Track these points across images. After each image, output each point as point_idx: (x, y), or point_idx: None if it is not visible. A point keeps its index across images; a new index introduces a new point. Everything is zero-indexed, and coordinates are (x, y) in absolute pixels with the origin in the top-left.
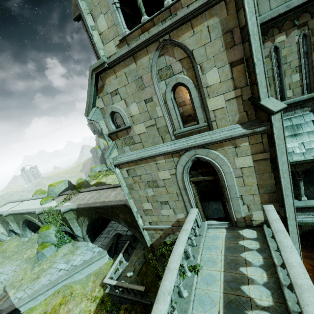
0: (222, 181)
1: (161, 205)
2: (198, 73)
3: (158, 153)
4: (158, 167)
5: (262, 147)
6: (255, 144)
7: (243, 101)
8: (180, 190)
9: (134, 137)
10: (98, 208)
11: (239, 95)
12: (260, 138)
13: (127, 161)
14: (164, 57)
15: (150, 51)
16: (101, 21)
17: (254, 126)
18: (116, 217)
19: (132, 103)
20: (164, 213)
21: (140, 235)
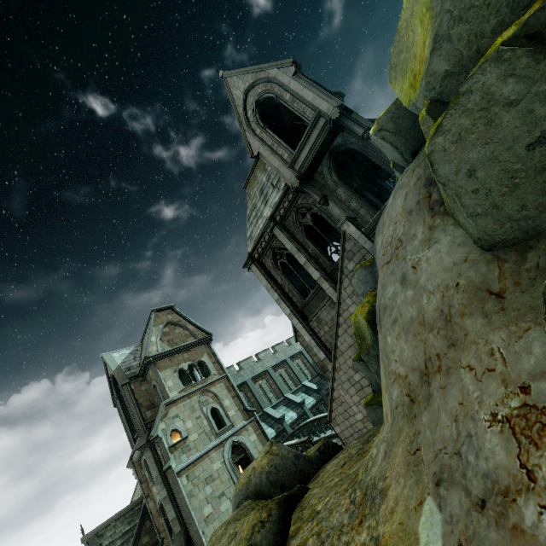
0: (249, 453)
1: (219, 500)
2: (221, 401)
3: (212, 447)
4: (212, 460)
5: (256, 427)
6: (254, 427)
7: (241, 410)
8: (230, 473)
9: (190, 444)
10: None
11: (239, 408)
12: (254, 423)
13: (189, 463)
14: (204, 396)
15: (197, 394)
16: (169, 382)
17: (250, 419)
18: None
19: (188, 420)
20: (223, 509)
21: None
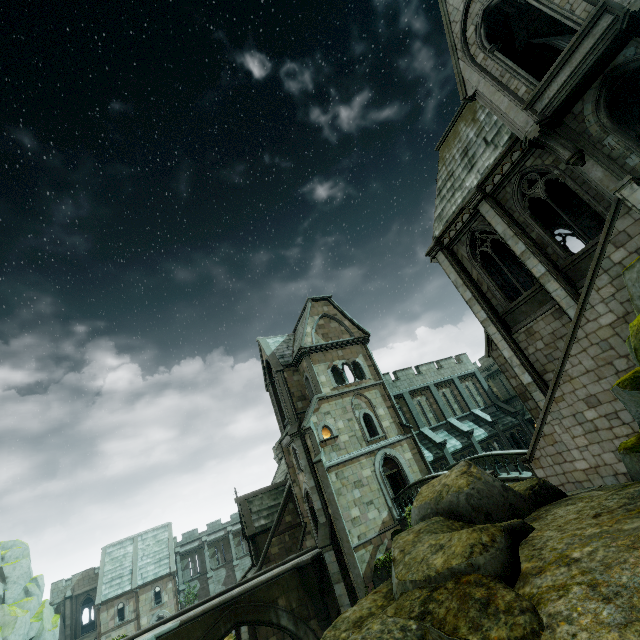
0: (402, 471)
1: (367, 506)
2: (375, 409)
3: (362, 453)
4: (362, 466)
5: (412, 446)
6: (409, 444)
7: (396, 424)
8: (380, 484)
9: (340, 444)
10: (237, 600)
11: (394, 421)
12: (410, 441)
13: (338, 462)
14: (356, 399)
15: (350, 395)
16: (322, 377)
17: (406, 435)
18: (274, 605)
19: (339, 420)
20: (371, 517)
21: (314, 636)
